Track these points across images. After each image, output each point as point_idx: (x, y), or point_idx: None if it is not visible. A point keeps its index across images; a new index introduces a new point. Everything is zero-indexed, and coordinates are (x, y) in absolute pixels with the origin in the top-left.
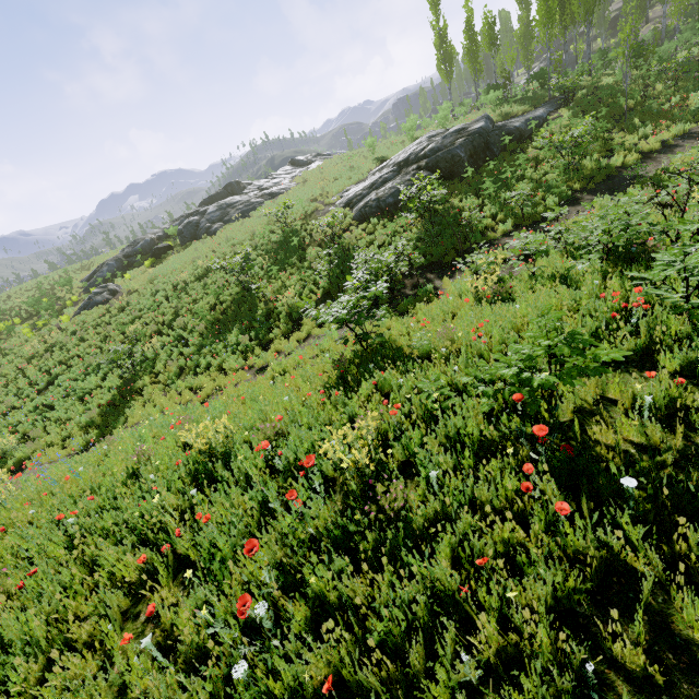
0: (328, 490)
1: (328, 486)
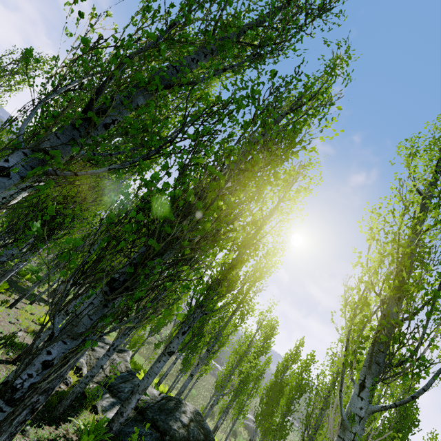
0: None
1: None
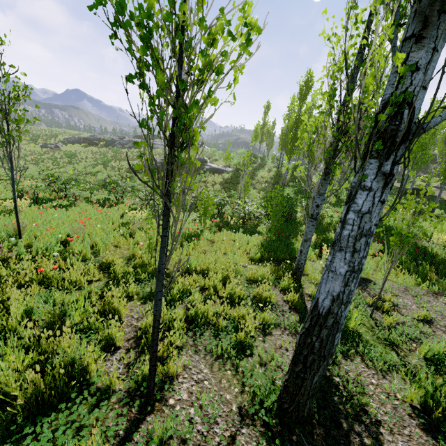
0: None
1: None
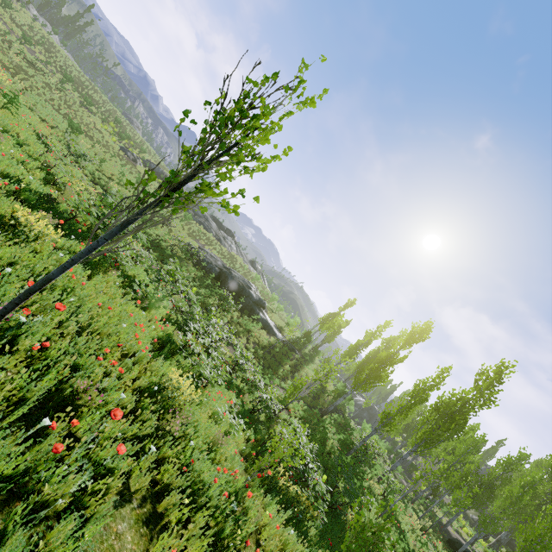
0: None
1: None
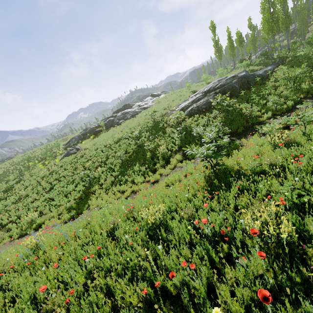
0: (244, 250)
1: (242, 247)
